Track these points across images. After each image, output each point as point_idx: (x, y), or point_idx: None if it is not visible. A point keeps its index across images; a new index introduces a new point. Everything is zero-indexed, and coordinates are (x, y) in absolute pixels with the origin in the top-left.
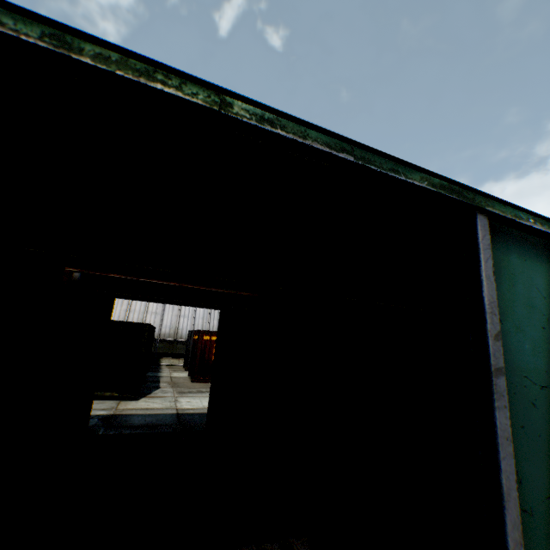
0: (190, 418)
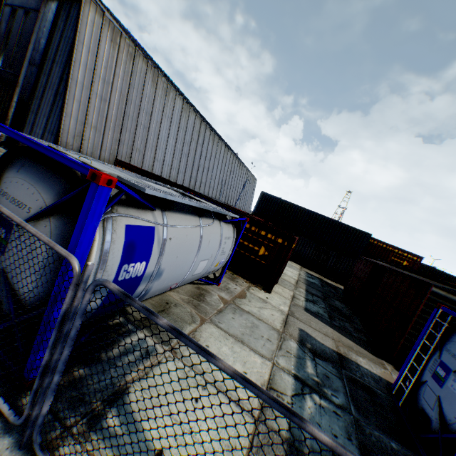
0: (314, 287)
